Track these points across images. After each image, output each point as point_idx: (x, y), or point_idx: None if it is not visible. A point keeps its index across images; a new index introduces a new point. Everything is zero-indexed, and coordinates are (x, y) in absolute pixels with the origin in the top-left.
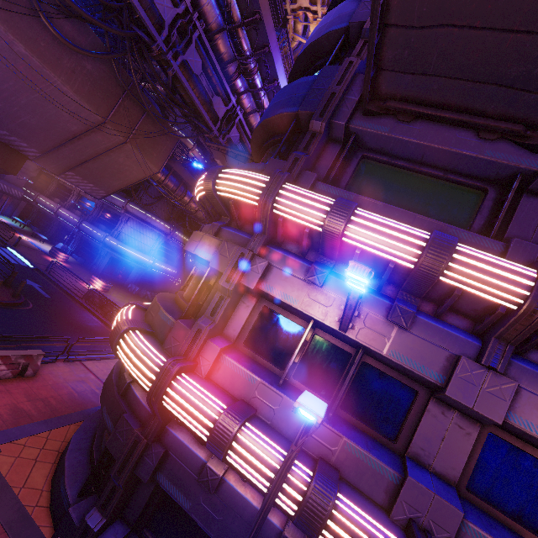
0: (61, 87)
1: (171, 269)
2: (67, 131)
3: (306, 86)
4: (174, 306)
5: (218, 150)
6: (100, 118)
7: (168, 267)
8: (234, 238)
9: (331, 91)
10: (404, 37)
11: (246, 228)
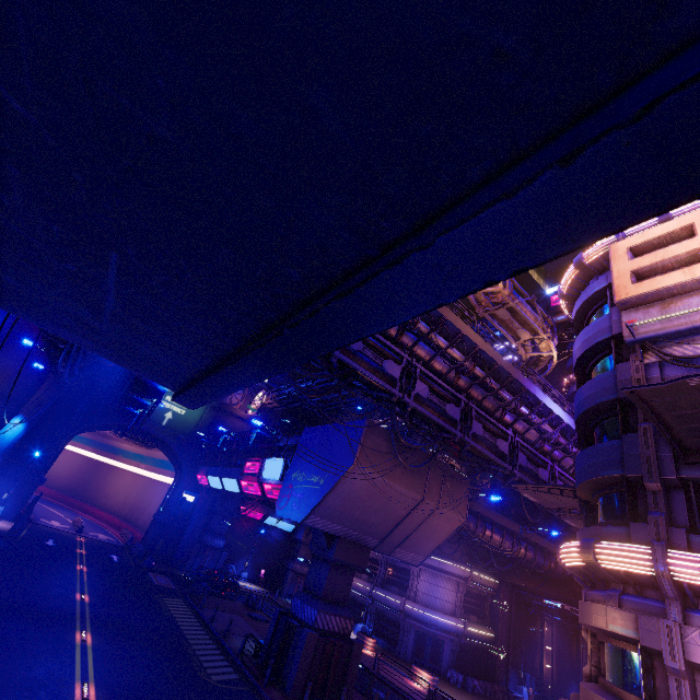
0: (398, 489)
1: (486, 632)
2: (398, 516)
3: (614, 450)
4: (619, 699)
5: (526, 488)
6: (420, 497)
7: (482, 630)
8: (644, 607)
9: (644, 455)
10: (688, 428)
11: (647, 593)
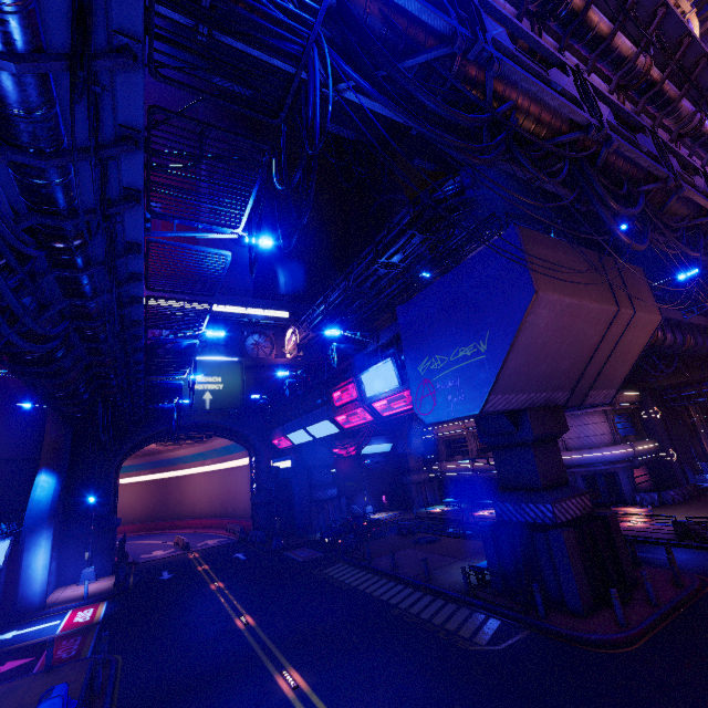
0: (588, 308)
1: (650, 444)
2: (589, 349)
3: None
4: None
5: None
6: (613, 308)
7: (646, 444)
8: None
9: None
10: None
11: None
